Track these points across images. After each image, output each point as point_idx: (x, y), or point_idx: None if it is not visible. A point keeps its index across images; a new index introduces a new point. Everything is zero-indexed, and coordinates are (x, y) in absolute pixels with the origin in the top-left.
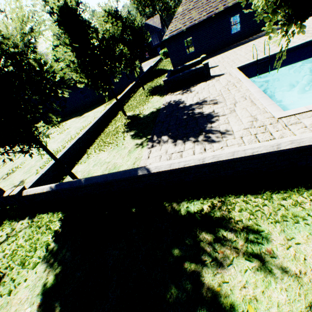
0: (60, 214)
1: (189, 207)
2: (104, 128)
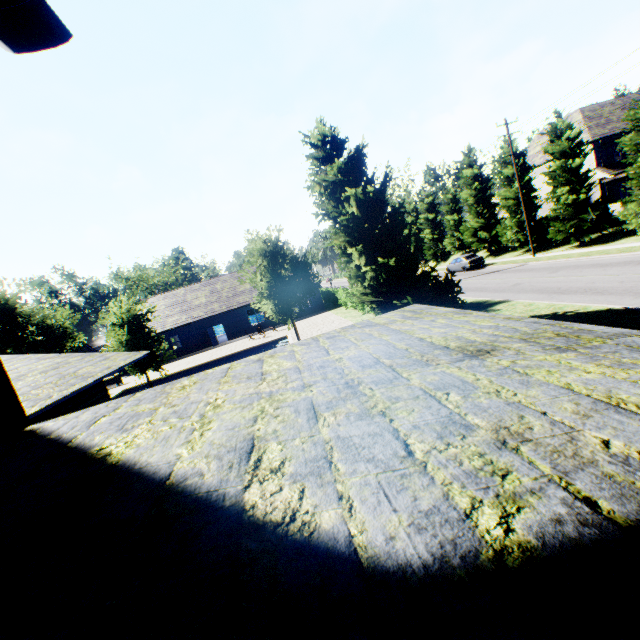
0: None
1: None
2: None
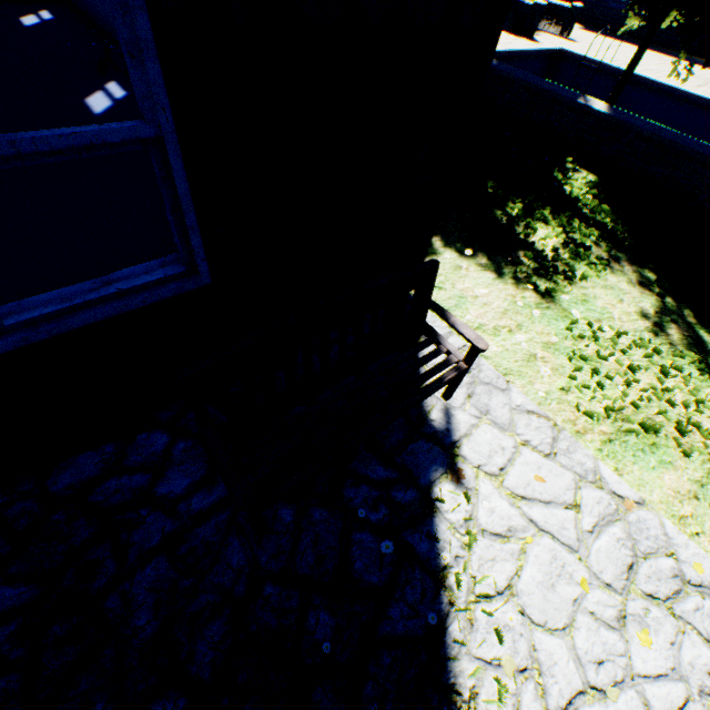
0: None
1: None
2: None
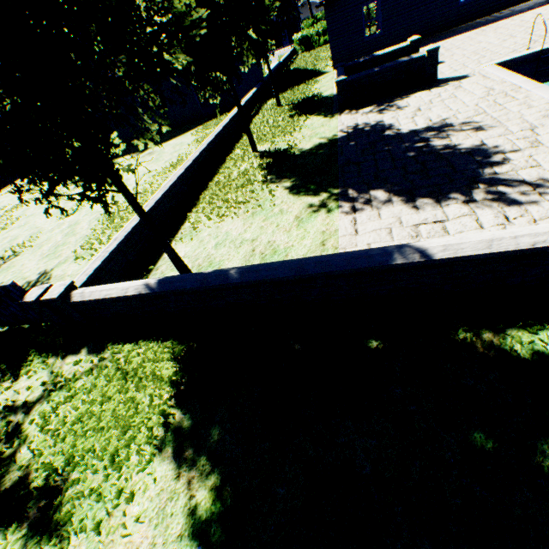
0: (170, 345)
1: (534, 343)
2: (212, 174)
